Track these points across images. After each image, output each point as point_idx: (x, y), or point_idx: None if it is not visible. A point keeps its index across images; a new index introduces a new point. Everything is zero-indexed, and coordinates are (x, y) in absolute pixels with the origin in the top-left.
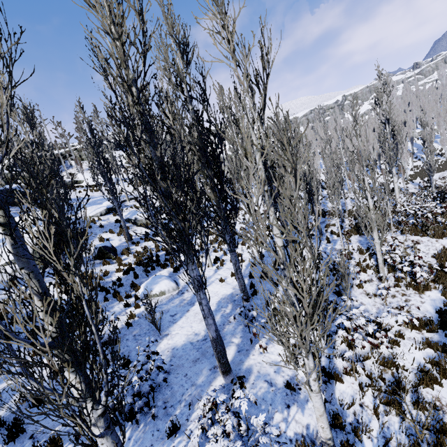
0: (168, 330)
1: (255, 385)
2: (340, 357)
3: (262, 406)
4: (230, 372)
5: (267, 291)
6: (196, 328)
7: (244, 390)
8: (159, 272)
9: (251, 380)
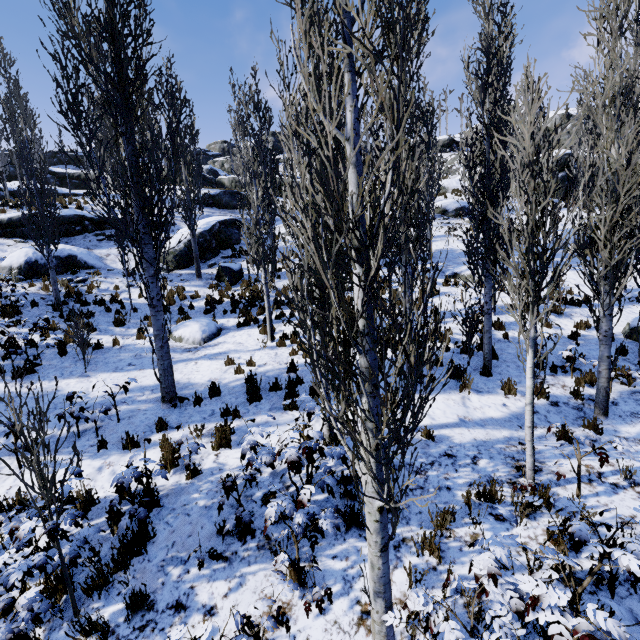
0: (97, 374)
1: None
2: None
3: None
4: None
5: (208, 413)
6: (100, 390)
7: None
8: (231, 318)
9: None
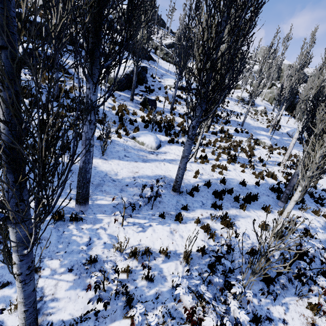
0: (110, 159)
1: (81, 231)
2: (168, 313)
3: (60, 245)
4: (81, 205)
5: (201, 203)
6: (122, 172)
7: (72, 224)
8: (160, 135)
9: (85, 226)
